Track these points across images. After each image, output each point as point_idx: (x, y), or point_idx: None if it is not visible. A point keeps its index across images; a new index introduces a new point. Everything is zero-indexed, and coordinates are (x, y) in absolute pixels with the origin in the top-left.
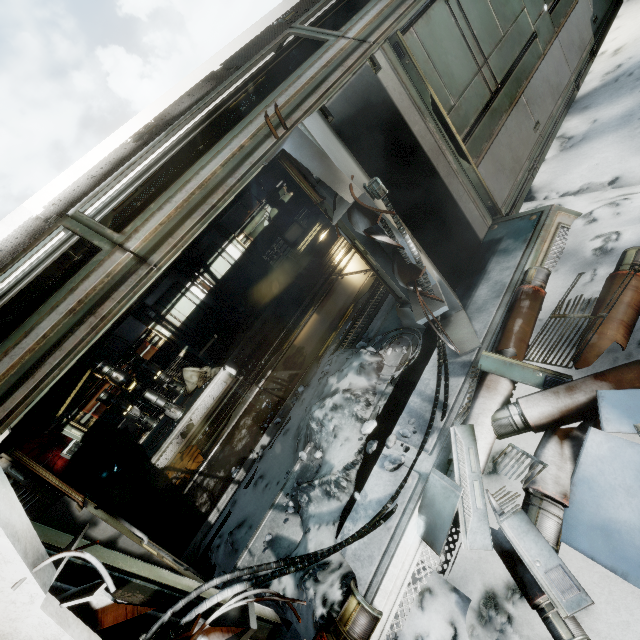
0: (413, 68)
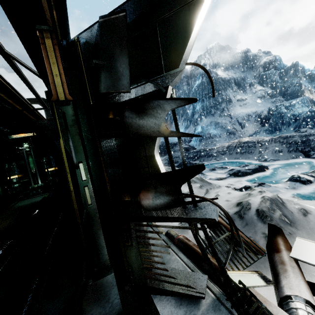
0: None
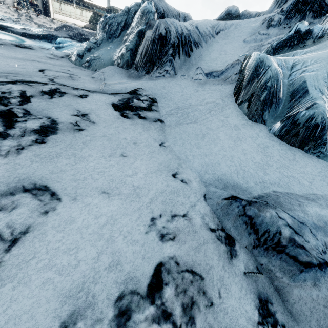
0: (52, 3)
